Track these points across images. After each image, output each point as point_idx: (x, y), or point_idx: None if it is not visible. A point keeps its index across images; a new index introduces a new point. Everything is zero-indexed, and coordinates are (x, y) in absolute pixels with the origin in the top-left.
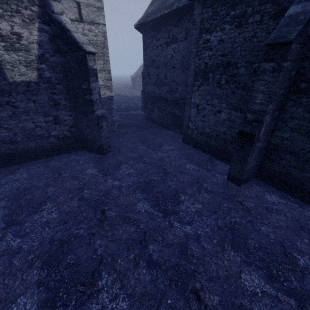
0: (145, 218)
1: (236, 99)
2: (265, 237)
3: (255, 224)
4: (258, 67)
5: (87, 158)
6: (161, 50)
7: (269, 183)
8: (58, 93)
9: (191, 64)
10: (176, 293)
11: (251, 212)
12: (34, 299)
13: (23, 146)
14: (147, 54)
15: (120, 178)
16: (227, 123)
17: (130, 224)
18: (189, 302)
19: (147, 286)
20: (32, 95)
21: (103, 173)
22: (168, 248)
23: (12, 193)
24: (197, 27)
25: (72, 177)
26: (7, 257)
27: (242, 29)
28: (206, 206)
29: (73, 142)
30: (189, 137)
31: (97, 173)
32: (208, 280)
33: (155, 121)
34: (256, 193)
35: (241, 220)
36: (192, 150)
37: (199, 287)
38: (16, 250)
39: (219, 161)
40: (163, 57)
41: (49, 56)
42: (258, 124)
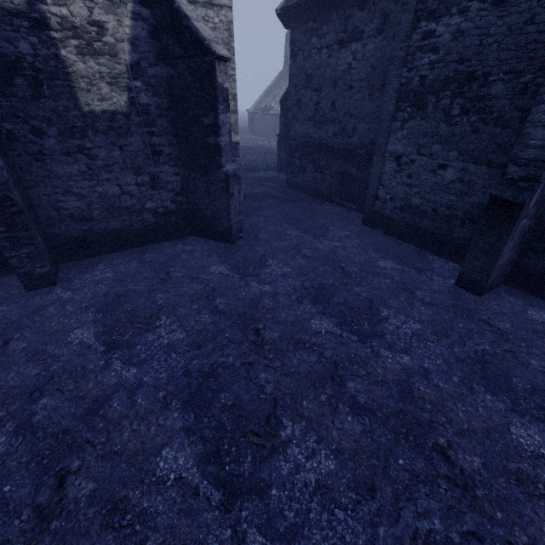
0: (330, 342)
1: (479, 142)
2: (539, 375)
3: (520, 355)
4: (533, 81)
5: (206, 249)
6: (327, 55)
7: (532, 292)
8: (159, 133)
9: (391, 80)
10: (409, 451)
11: (508, 337)
12: (186, 451)
13: (101, 225)
14: (298, 65)
15: (271, 280)
16: (457, 188)
17: (307, 350)
18: (433, 463)
19: (360, 439)
20: (118, 137)
21: (239, 273)
22: (380, 387)
23: (100, 302)
24: (410, 9)
25: (189, 277)
26: (125, 393)
27: (507, 9)
28: (428, 326)
29: (180, 222)
30: (376, 215)
31: (228, 272)
32: (456, 434)
33: (307, 188)
34: (511, 308)
35: (493, 349)
36: (383, 237)
37: (444, 444)
38: (135, 384)
39: (434, 256)
40: (331, 70)
41: (147, 65)
42: (530, 185)
